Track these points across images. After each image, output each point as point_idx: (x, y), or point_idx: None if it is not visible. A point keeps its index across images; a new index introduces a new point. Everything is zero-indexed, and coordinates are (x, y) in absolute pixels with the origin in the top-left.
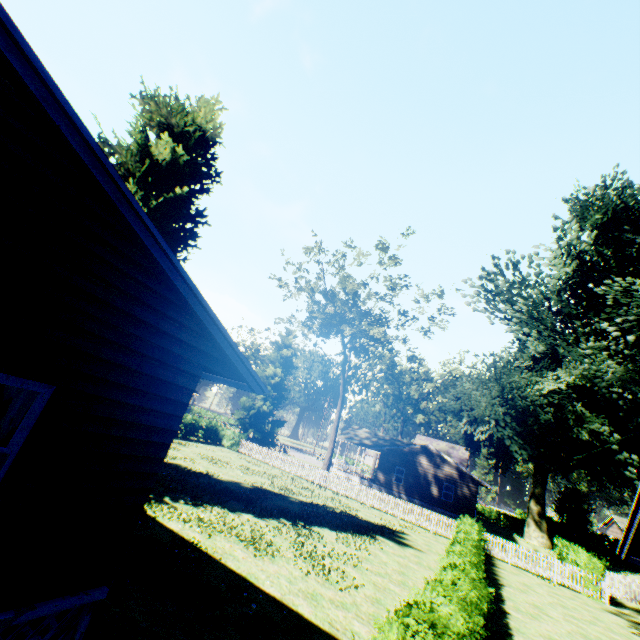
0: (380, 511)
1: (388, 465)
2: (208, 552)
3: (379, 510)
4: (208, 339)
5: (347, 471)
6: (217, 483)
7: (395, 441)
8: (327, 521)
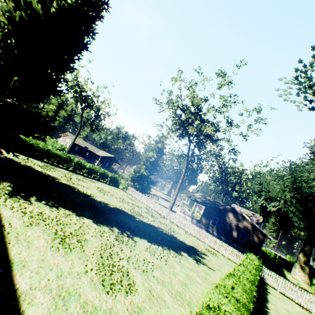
0: (196, 238)
1: (208, 214)
2: (6, 236)
3: (195, 237)
4: None
5: (184, 213)
6: (90, 200)
7: (216, 202)
8: (150, 236)
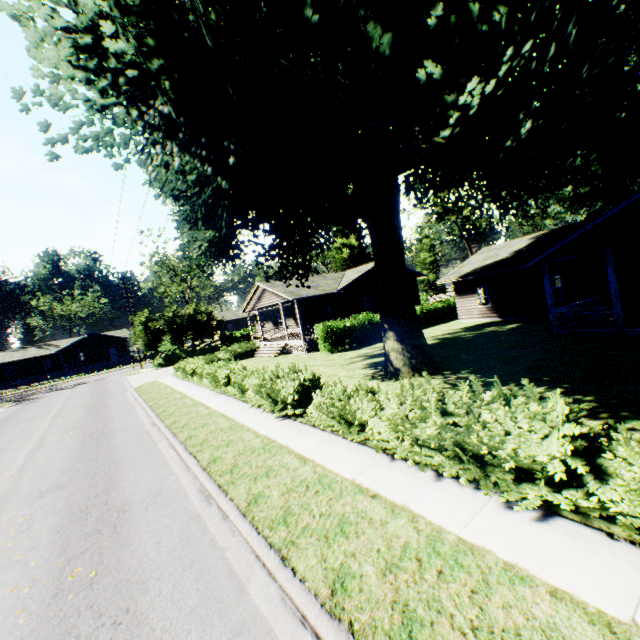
0: None
1: None
2: None
3: None
4: (414, 274)
5: None
6: None
7: None
8: None
